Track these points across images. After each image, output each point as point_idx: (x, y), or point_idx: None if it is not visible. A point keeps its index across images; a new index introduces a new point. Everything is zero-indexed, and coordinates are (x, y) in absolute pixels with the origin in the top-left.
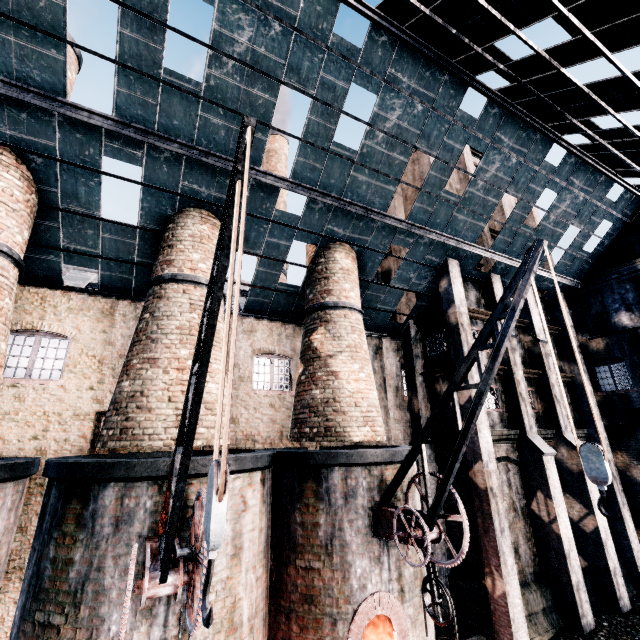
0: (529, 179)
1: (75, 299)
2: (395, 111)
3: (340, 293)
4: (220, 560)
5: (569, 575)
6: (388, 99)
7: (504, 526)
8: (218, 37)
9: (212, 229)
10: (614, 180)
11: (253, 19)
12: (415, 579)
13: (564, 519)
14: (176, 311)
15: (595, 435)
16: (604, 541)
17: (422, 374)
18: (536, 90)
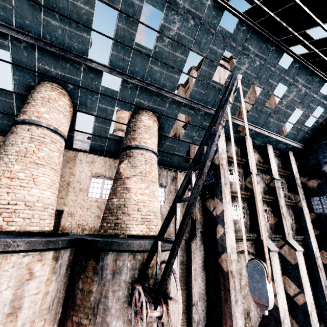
0: (268, 76)
1: None
2: (176, 24)
3: (141, 140)
4: None
5: None
6: (170, 15)
7: (238, 298)
8: None
9: (59, 95)
10: (325, 80)
11: None
12: None
13: (282, 296)
14: (19, 141)
15: (308, 240)
16: (310, 312)
17: (199, 195)
18: (268, 9)
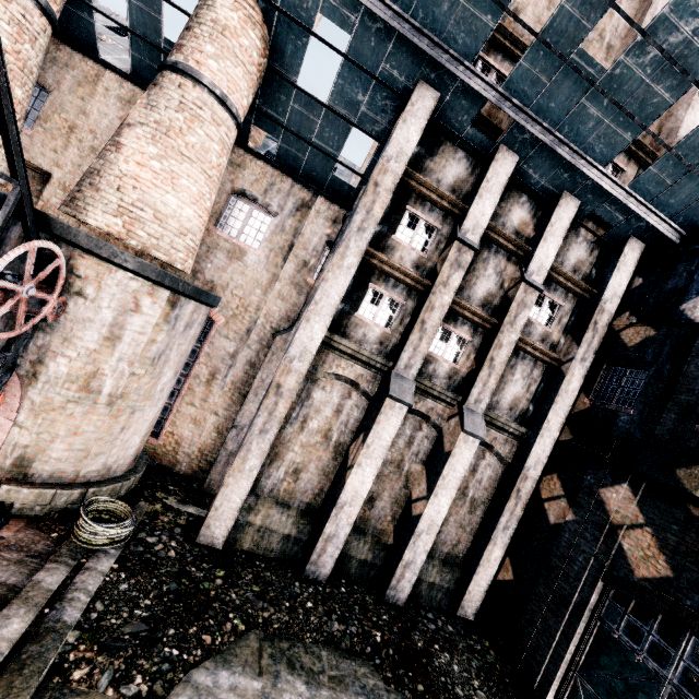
0: None
1: None
2: None
3: (192, 53)
4: None
5: (327, 522)
6: None
7: (271, 429)
8: None
9: None
10: None
11: None
12: (68, 381)
13: (366, 474)
14: None
15: (532, 440)
16: (419, 531)
17: None
18: None
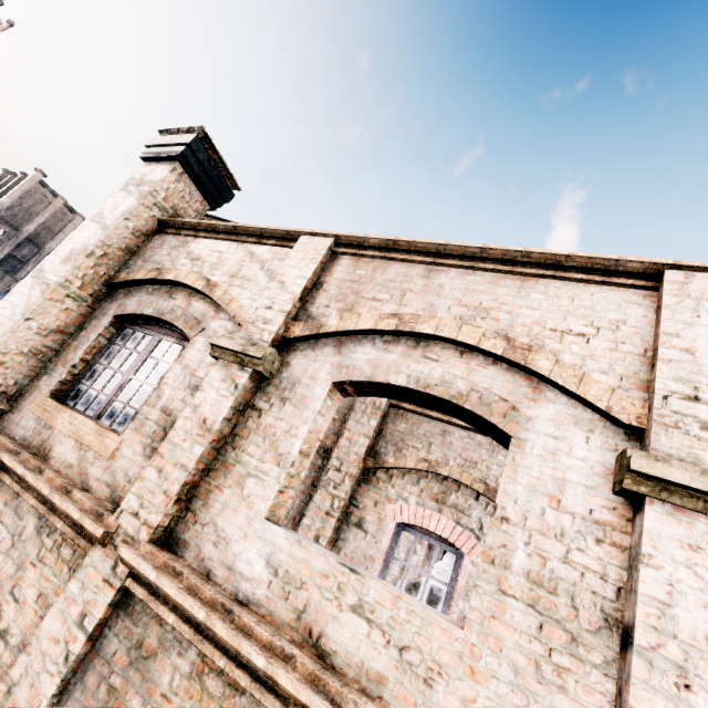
0: None
1: None
2: None
3: None
4: (396, 566)
5: None
6: None
7: None
8: None
9: None
10: None
11: None
12: None
13: None
14: None
15: None
16: None
17: None
18: None
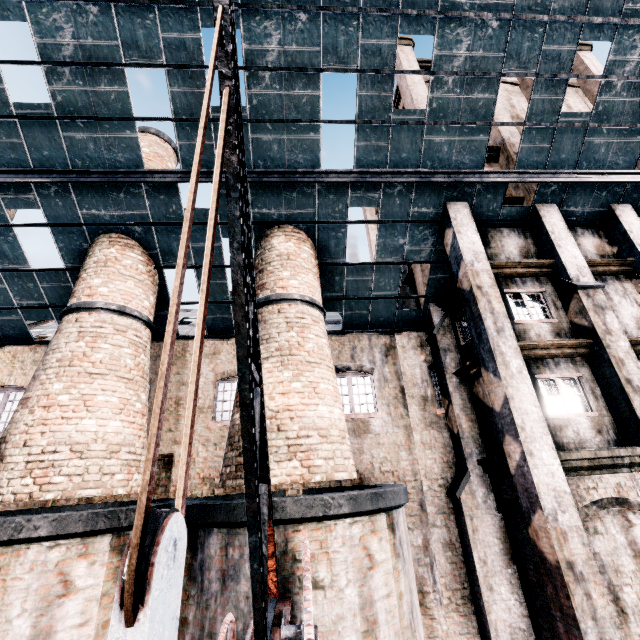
0: (539, 40)
1: (40, 351)
2: (272, 37)
3: (275, 284)
4: None
5: None
6: (256, 26)
7: None
8: (44, 50)
9: (122, 250)
10: None
11: (67, 14)
12: None
13: None
14: (62, 343)
15: None
16: None
17: (455, 373)
18: None
